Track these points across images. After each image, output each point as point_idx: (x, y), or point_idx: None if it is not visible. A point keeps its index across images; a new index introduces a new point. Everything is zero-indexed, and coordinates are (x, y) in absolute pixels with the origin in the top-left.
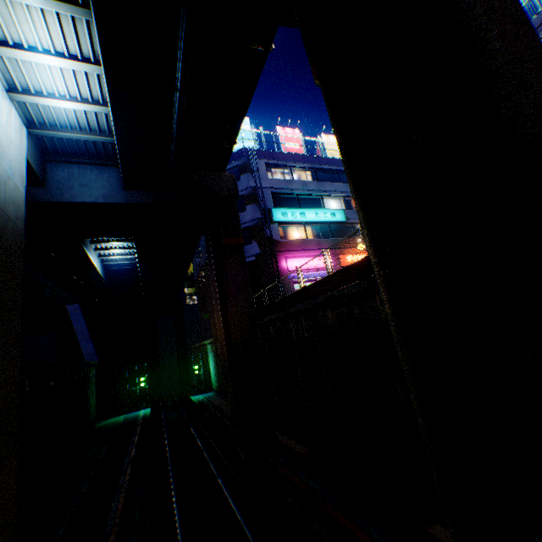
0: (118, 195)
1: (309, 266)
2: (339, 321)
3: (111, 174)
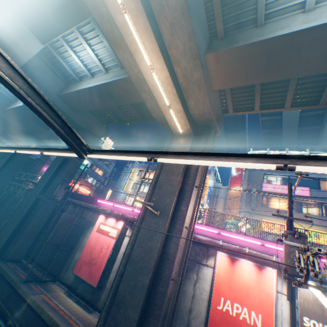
0: None
1: None
2: None
3: (3, 103)
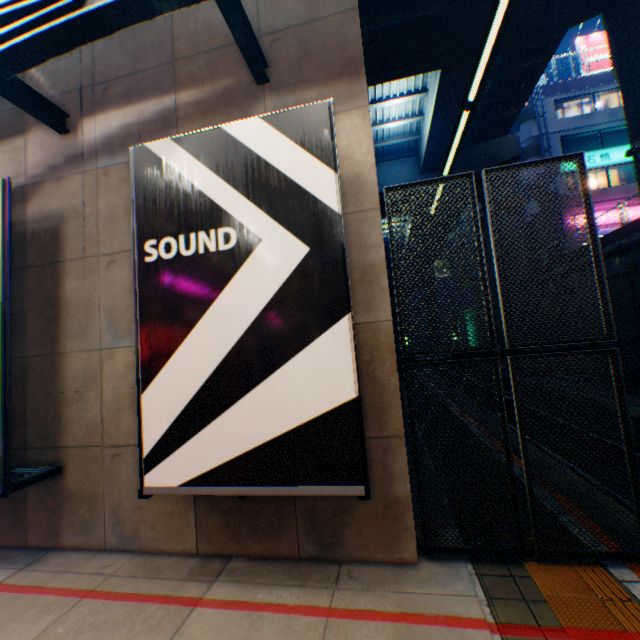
0: (415, 180)
1: (600, 220)
2: (624, 266)
3: (409, 164)
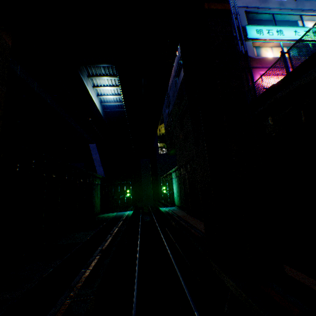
0: None
1: None
2: None
3: None
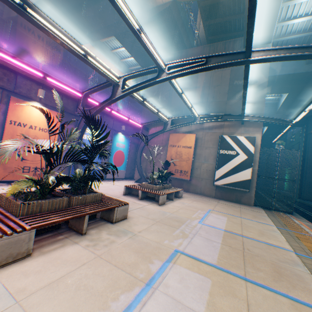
0: (272, 116)
1: None
2: None
3: (271, 109)
